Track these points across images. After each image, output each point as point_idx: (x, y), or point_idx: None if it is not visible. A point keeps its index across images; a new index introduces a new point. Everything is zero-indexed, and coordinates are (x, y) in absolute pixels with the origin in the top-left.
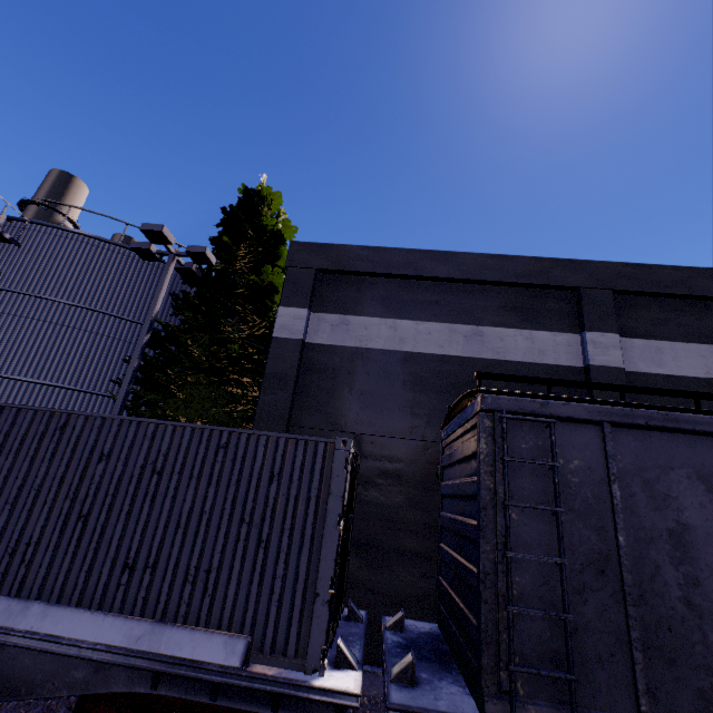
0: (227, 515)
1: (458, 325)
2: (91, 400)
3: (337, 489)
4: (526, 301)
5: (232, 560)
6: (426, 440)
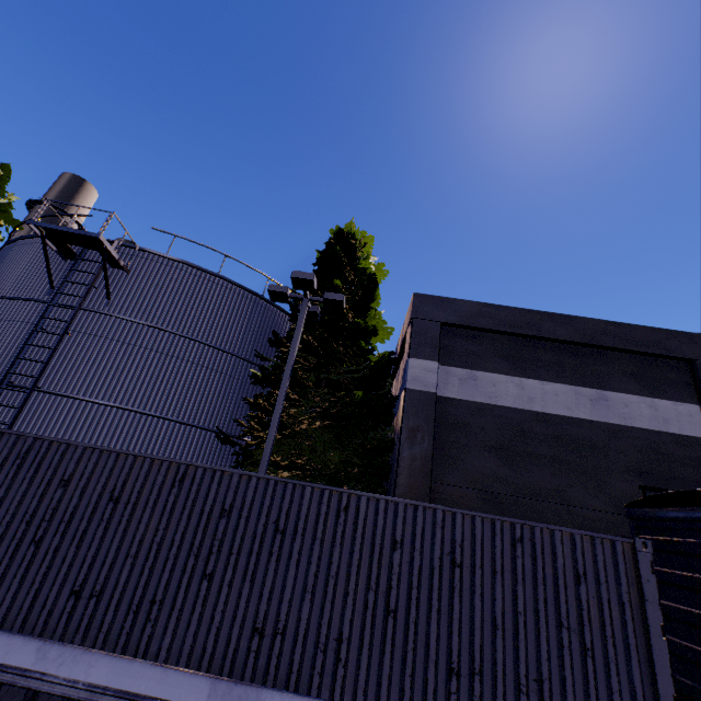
0: (543, 617)
1: (582, 388)
2: (191, 433)
3: (651, 595)
4: (643, 368)
5: (560, 670)
6: (567, 504)
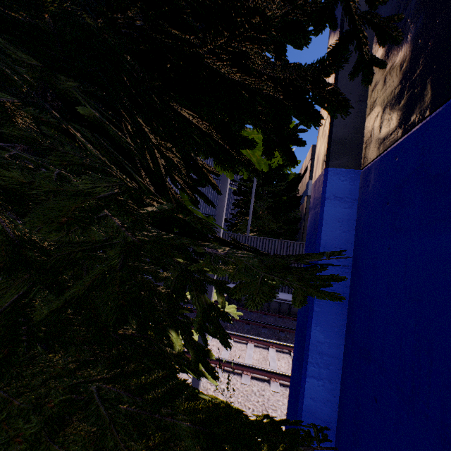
0: None
1: None
2: None
3: None
4: None
5: None
6: None
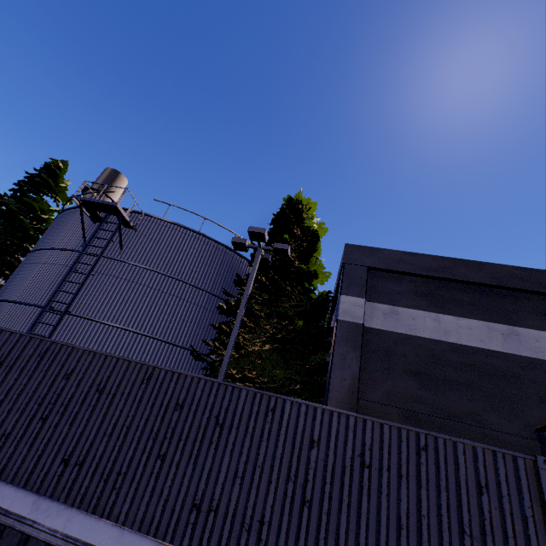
0: (446, 522)
1: (494, 324)
2: (172, 350)
3: None
4: None
5: None
6: (482, 427)
